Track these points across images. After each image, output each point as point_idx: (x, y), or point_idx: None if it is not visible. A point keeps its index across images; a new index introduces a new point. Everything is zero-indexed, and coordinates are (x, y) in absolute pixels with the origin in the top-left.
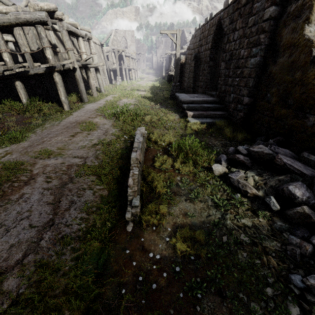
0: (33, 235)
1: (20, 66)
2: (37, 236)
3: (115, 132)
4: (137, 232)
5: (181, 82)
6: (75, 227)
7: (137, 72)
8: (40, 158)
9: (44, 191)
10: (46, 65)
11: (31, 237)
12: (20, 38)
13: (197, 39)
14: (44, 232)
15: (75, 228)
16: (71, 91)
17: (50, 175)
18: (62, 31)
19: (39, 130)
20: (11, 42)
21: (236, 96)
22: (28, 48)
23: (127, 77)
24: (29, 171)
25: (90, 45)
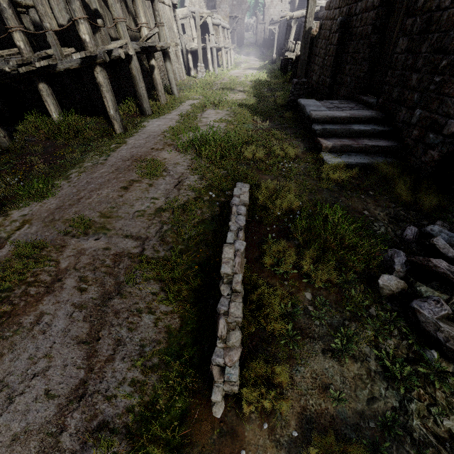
0: (50, 417)
1: (43, 56)
2: (56, 421)
3: (194, 183)
4: (232, 421)
5: (307, 73)
6: (120, 405)
7: (231, 52)
8: (72, 236)
9: (74, 311)
10: (81, 55)
11: (47, 423)
12: (40, 1)
13: None
14: (67, 414)
15: (121, 409)
16: (125, 95)
17: (85, 275)
18: None
19: (75, 173)
20: (32, 8)
21: (429, 114)
22: (54, 21)
23: (214, 62)
24: (53, 262)
25: (155, 7)
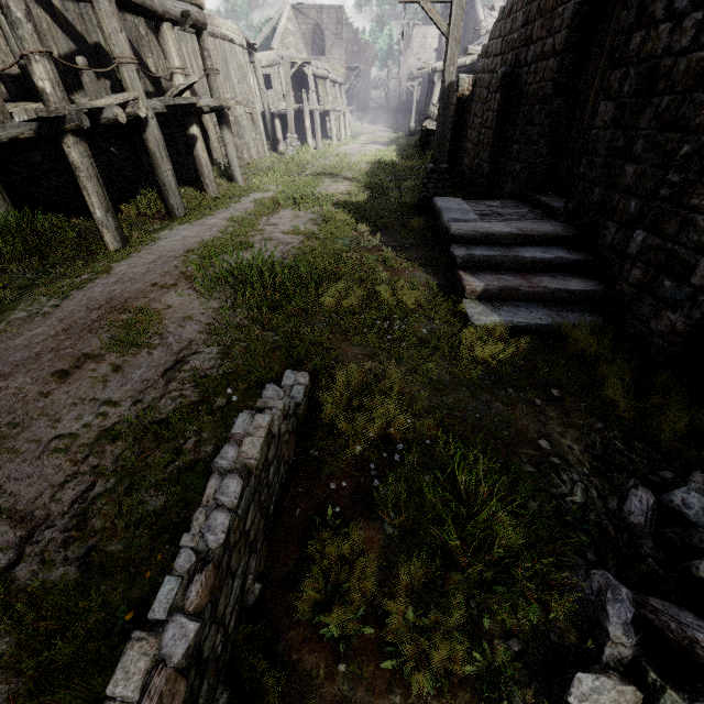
0: None
1: None
2: None
3: (203, 366)
4: None
5: (456, 153)
6: None
7: (345, 118)
8: None
9: None
10: (28, 115)
11: None
12: None
13: (515, 21)
14: None
15: None
16: (150, 181)
17: None
18: (99, 2)
19: None
20: None
21: (661, 242)
22: (12, 59)
23: (316, 132)
24: None
25: (203, 45)
